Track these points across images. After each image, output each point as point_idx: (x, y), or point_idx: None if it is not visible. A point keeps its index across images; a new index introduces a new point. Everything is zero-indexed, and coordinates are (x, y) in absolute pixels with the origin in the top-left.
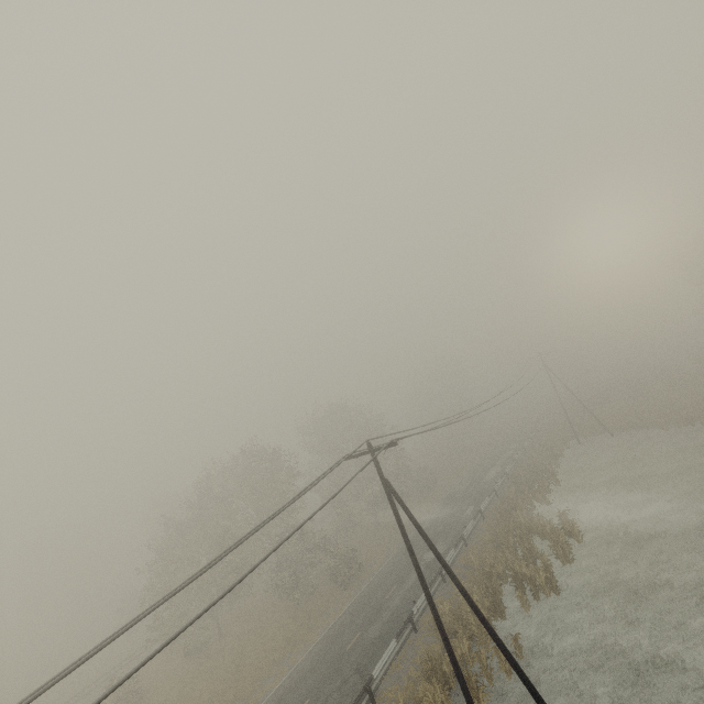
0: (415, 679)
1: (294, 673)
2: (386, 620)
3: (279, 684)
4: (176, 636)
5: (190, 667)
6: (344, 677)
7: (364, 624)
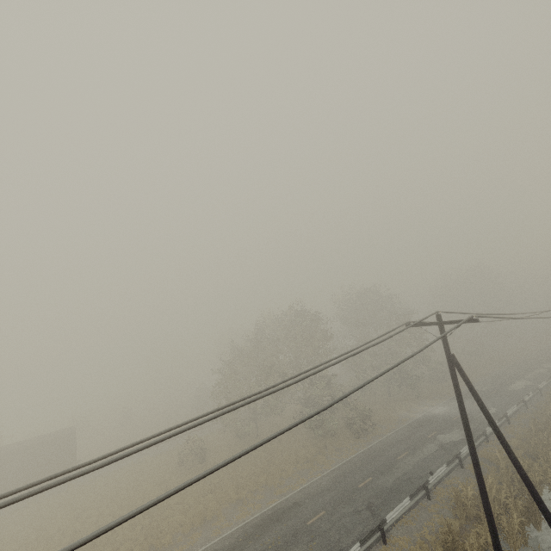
0: (429, 541)
1: (312, 485)
2: (398, 477)
3: (300, 489)
4: (279, 434)
5: (236, 448)
6: (356, 507)
7: (376, 472)
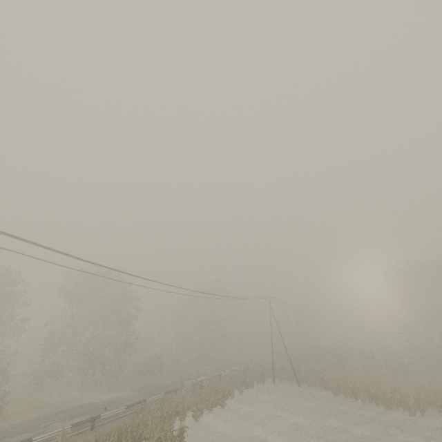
0: None
1: None
2: None
3: None
4: None
5: None
6: None
7: None
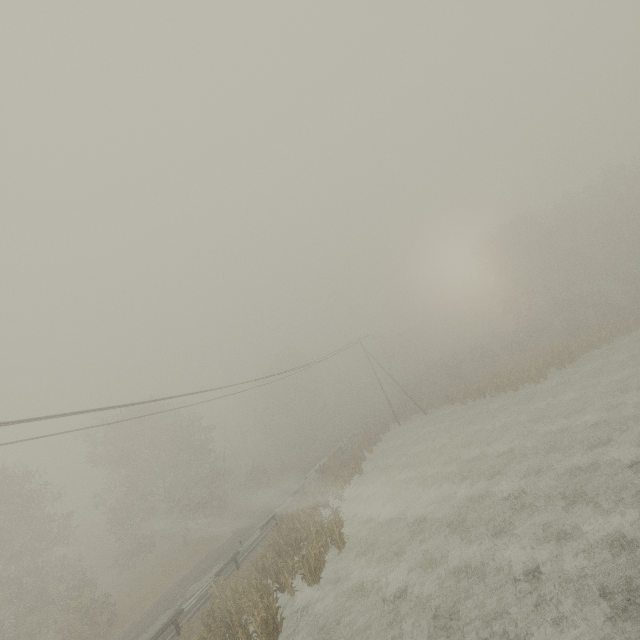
0: None
1: None
2: None
3: None
4: None
5: None
6: None
7: None
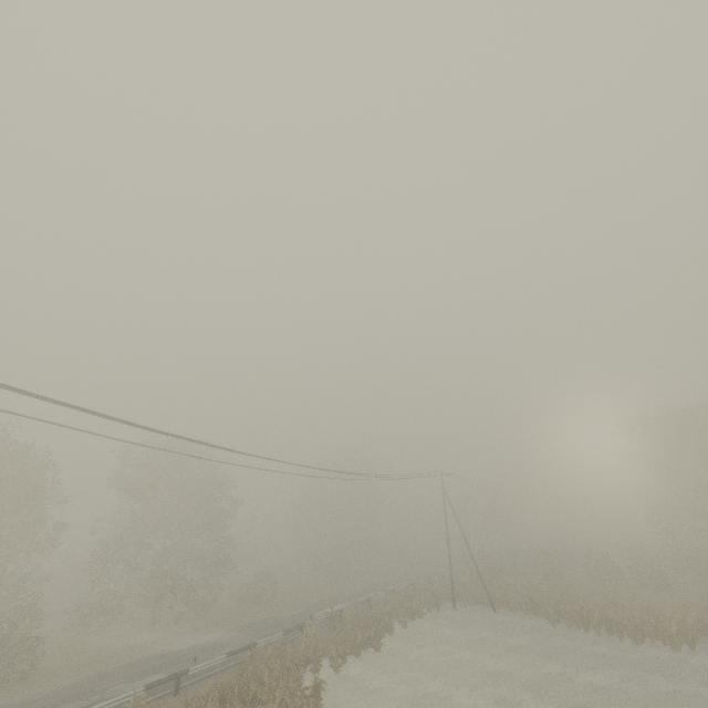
0: None
1: None
2: None
3: None
4: None
5: None
6: None
7: None
